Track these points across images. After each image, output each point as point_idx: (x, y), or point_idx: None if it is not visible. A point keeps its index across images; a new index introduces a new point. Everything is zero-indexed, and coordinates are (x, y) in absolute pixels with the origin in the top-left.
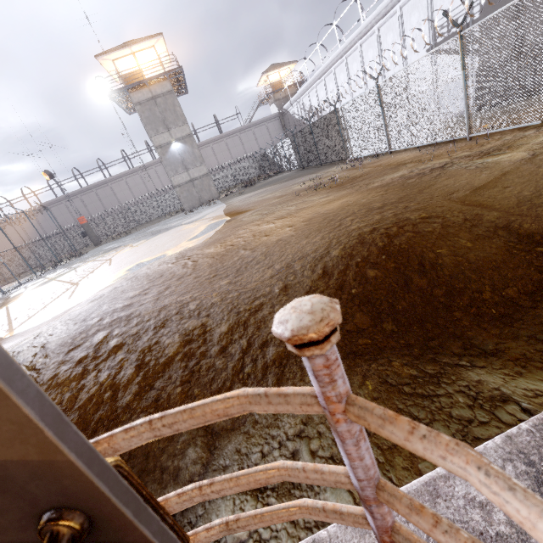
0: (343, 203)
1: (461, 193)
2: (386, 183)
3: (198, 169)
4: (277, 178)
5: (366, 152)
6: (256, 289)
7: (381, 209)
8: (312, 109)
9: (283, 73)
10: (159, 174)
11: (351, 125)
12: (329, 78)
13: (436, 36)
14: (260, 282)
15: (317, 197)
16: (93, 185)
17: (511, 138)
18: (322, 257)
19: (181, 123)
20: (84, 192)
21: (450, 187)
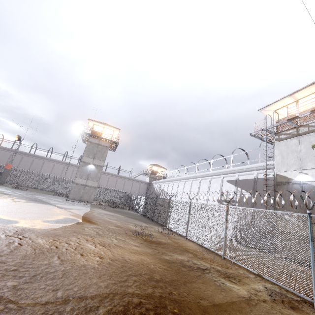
0: (141, 259)
1: (205, 302)
2: (171, 261)
3: (93, 182)
4: (128, 212)
5: (175, 229)
6: (20, 312)
7: (157, 282)
8: (163, 190)
9: (159, 169)
10: (74, 171)
11: (174, 211)
12: (176, 183)
13: (221, 197)
14: (33, 303)
15: (134, 242)
16: (37, 155)
17: (242, 273)
18: (91, 309)
19: (102, 160)
20: (28, 155)
21: (201, 292)
